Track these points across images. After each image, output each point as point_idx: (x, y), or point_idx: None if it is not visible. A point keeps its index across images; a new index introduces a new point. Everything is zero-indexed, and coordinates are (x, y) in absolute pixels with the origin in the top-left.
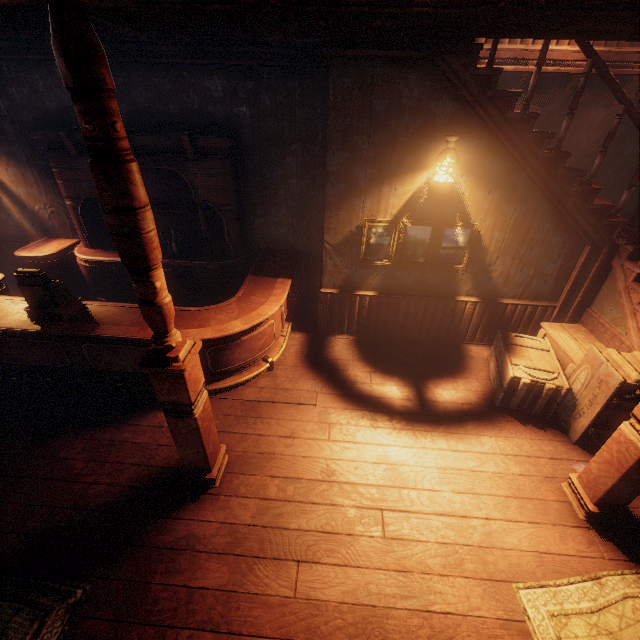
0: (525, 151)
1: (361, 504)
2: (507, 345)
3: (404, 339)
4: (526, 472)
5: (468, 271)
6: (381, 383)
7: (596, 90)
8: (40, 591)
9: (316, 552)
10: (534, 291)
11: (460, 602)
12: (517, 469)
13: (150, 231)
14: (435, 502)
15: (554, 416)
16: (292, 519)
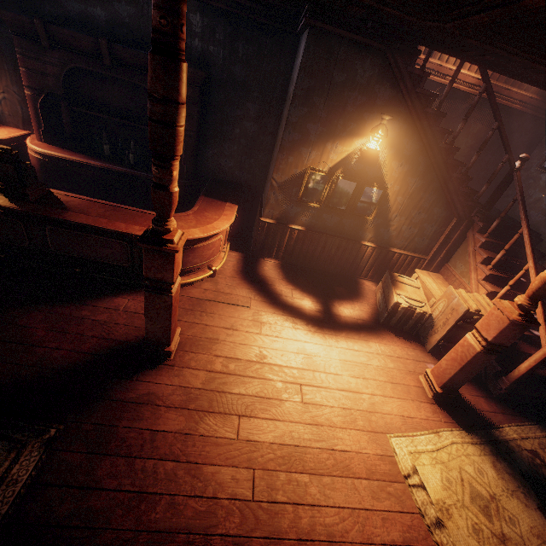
0: (431, 140)
1: (286, 380)
2: (393, 281)
3: (317, 269)
4: (398, 367)
5: (374, 223)
6: (300, 298)
7: (478, 109)
8: (14, 429)
9: (253, 410)
10: (415, 246)
11: (354, 444)
12: (392, 365)
13: (182, 126)
14: (338, 382)
15: (416, 334)
16: (234, 386)
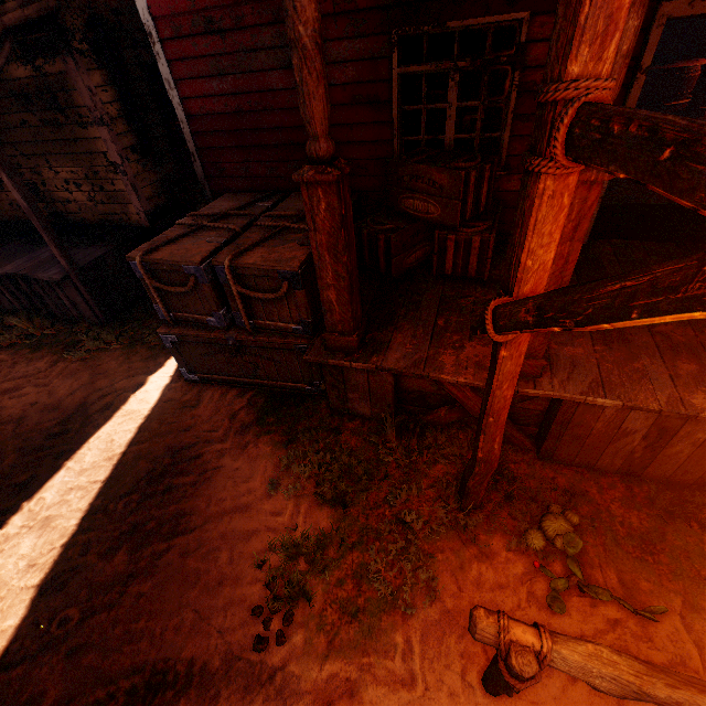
0: None
1: None
2: None
3: None
4: None
5: None
6: None
7: None
8: None
9: None
10: None
11: None
12: None
13: None
14: None
15: None
16: None
